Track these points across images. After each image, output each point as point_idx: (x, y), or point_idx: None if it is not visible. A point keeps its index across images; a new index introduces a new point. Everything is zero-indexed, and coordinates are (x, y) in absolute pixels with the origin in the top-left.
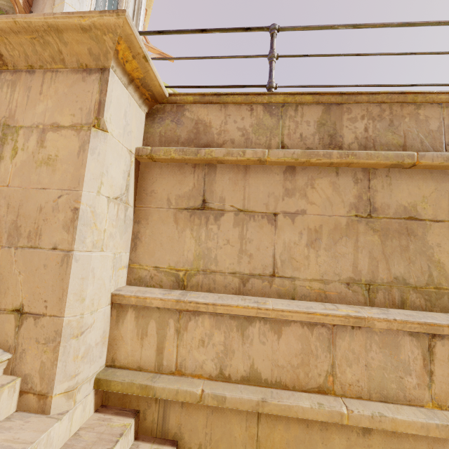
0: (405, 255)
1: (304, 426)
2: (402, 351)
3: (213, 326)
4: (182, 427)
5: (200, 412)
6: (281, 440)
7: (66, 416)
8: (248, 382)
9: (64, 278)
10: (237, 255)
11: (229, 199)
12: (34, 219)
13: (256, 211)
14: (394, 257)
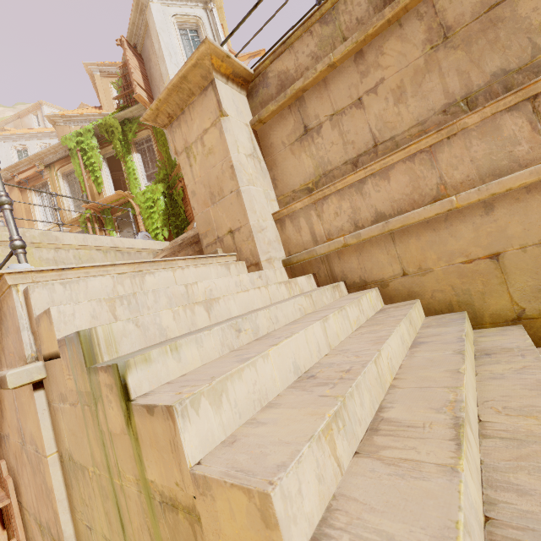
0: (496, 47)
1: (432, 231)
2: (504, 130)
3: (339, 200)
4: (344, 271)
5: (352, 257)
6: (417, 249)
7: (271, 270)
8: (377, 223)
9: (242, 204)
10: (343, 149)
11: (321, 113)
12: (217, 185)
13: (344, 107)
14: (485, 57)
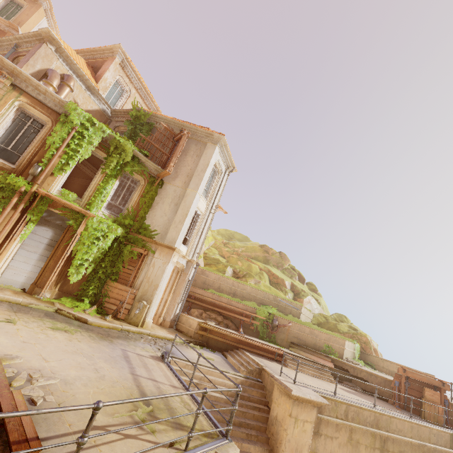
0: (355, 452)
1: None
2: None
3: None
4: None
5: None
6: None
7: None
8: None
9: None
10: (323, 448)
11: (324, 430)
12: (301, 447)
13: (329, 435)
14: (353, 452)
